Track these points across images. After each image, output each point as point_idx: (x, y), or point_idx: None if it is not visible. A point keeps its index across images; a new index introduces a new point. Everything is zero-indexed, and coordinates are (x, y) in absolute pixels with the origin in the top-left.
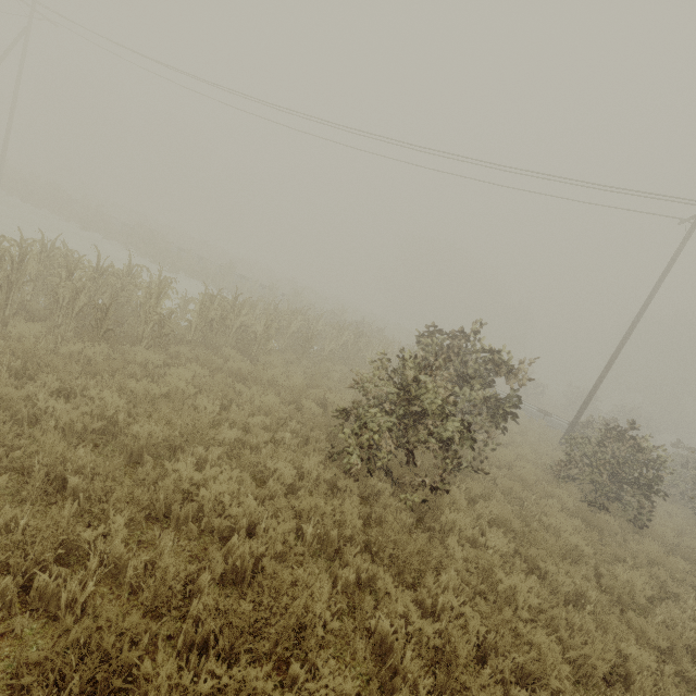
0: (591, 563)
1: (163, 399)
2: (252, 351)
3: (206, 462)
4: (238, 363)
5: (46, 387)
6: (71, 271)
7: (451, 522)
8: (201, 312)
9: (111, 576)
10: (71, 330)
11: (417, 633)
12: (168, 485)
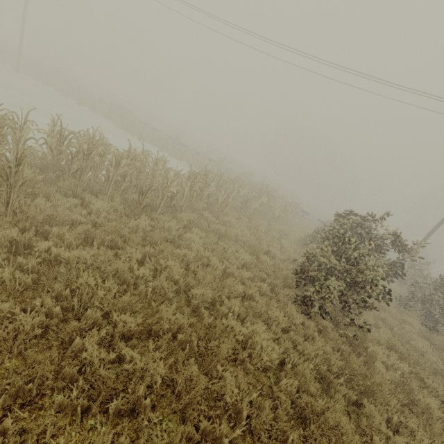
0: (442, 374)
1: (192, 260)
2: (215, 211)
3: (231, 310)
4: (218, 226)
5: (133, 258)
6: (117, 160)
7: (373, 352)
8: (190, 187)
9: (223, 408)
10: (118, 201)
11: (393, 443)
12: (231, 338)
